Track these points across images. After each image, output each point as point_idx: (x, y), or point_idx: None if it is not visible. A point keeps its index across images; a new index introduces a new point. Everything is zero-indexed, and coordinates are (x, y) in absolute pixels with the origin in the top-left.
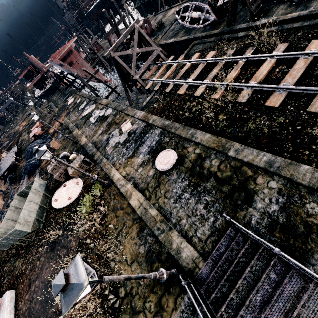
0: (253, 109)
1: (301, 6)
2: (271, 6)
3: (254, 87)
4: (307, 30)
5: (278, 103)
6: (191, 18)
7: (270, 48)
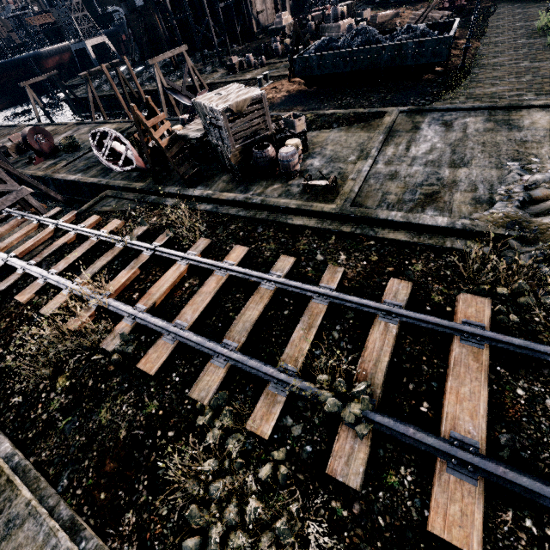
0: (123, 368)
1: (243, 185)
2: (215, 172)
3: (138, 317)
4: (242, 223)
5: (156, 366)
6: (115, 151)
7: (183, 243)
